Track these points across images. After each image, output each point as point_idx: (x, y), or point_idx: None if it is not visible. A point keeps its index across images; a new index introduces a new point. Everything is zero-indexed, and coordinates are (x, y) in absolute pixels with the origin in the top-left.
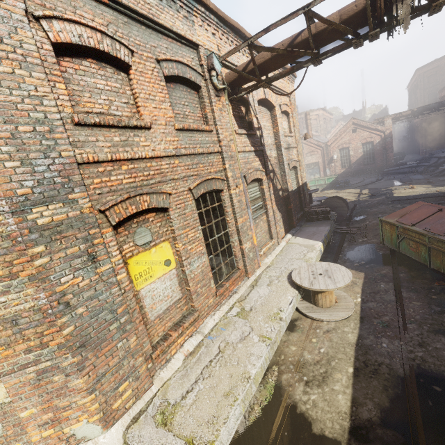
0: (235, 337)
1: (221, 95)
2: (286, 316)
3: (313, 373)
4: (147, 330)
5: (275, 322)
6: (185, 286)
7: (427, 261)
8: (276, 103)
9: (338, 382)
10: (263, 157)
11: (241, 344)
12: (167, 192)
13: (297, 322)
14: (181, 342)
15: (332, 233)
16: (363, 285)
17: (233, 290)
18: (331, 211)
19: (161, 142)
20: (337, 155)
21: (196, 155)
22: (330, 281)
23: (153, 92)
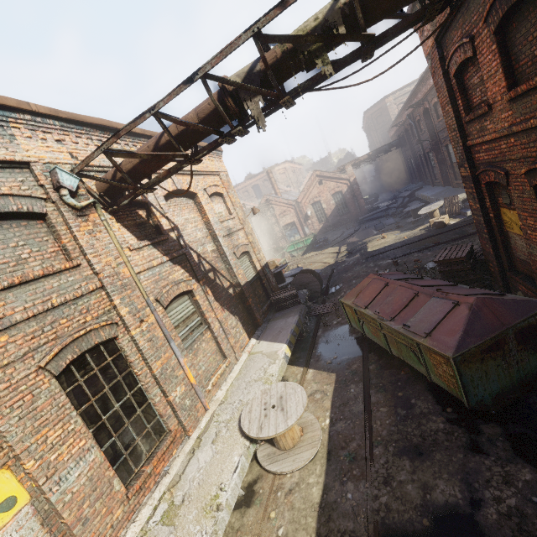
0: None
1: (89, 213)
2: (227, 496)
3: None
4: None
5: (210, 517)
6: (59, 519)
7: (388, 347)
8: (197, 188)
9: None
10: (188, 261)
11: None
12: None
13: (256, 485)
14: None
15: (308, 318)
16: (333, 394)
17: (163, 471)
18: (298, 293)
19: None
20: (311, 211)
21: (50, 310)
22: (282, 416)
23: None
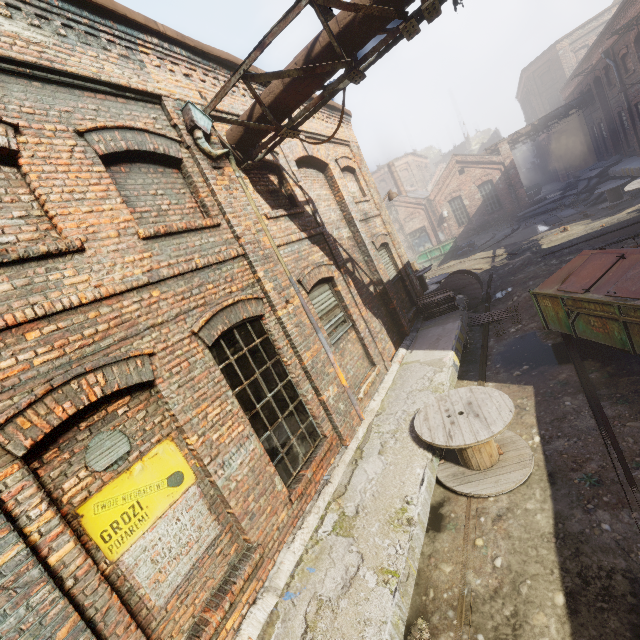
0: (334, 584)
1: (224, 165)
2: (418, 511)
3: (492, 620)
4: (152, 633)
5: (401, 531)
6: (225, 508)
7: (628, 344)
8: (328, 158)
9: (544, 634)
10: (326, 243)
11: (346, 599)
12: (142, 353)
13: (443, 508)
14: (234, 624)
15: (468, 329)
16: (536, 409)
17: (322, 479)
18: (456, 295)
19: (114, 268)
20: (447, 210)
21: (195, 271)
22: (479, 423)
23: (79, 187)
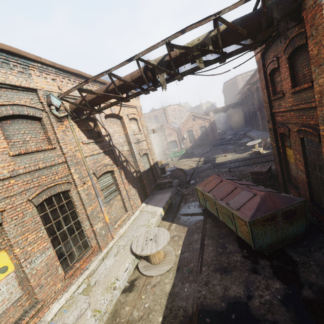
0: (73, 318)
1: (64, 120)
2: (120, 283)
3: None
4: None
5: (109, 292)
6: (28, 283)
7: (217, 215)
8: (123, 114)
9: None
10: (113, 154)
11: None
12: None
13: (136, 281)
14: None
15: (176, 196)
16: (185, 238)
17: (85, 267)
18: (172, 181)
19: None
20: (186, 135)
21: (37, 170)
22: (155, 245)
23: None
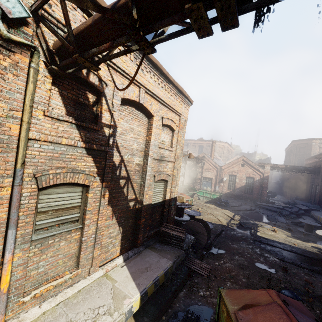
0: None
1: (18, 51)
2: None
3: None
4: None
5: None
6: None
7: None
8: (156, 113)
9: None
10: (105, 159)
11: None
12: None
13: None
14: None
15: (180, 265)
16: None
17: None
18: (185, 239)
19: None
20: (227, 178)
21: None
22: None
23: None
